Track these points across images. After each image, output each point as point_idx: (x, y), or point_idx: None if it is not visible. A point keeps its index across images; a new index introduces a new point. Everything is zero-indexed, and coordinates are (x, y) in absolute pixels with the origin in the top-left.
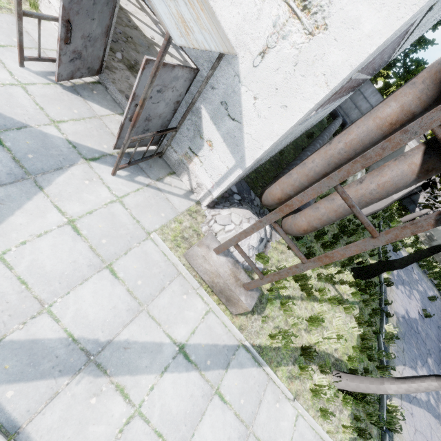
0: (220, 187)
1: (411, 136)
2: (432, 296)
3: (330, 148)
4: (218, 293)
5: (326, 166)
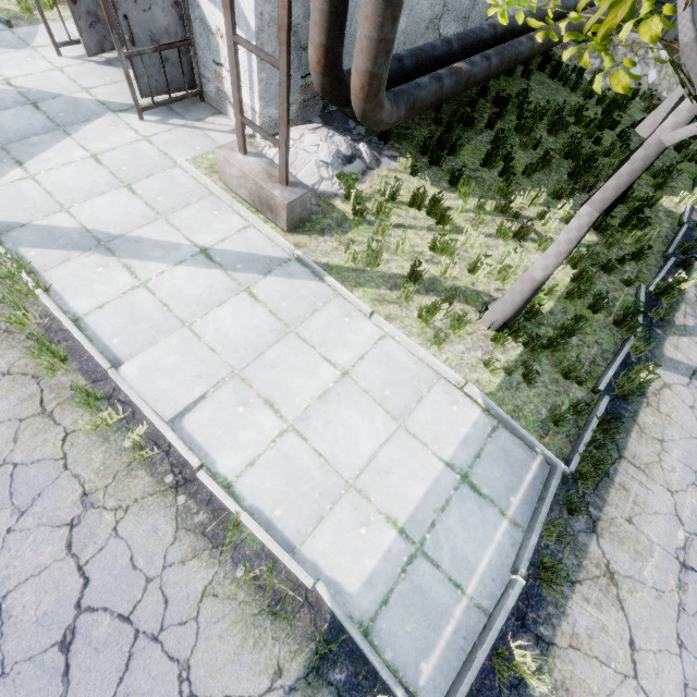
0: (254, 91)
1: None
2: None
3: None
4: (262, 210)
5: None
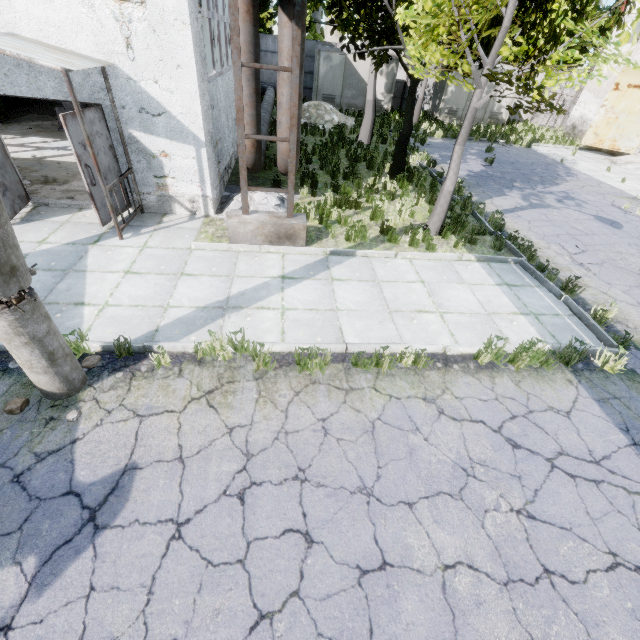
0: (206, 182)
1: None
2: (487, 148)
3: None
4: (279, 243)
5: (249, 83)
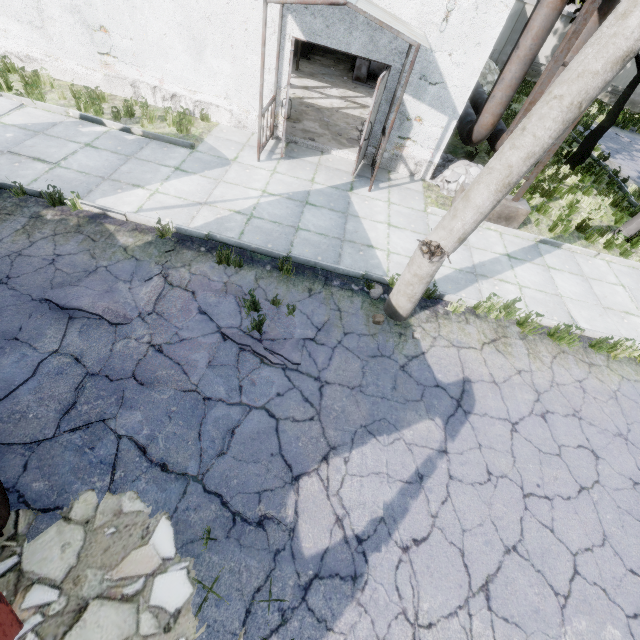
0: (439, 150)
1: (599, 2)
2: None
3: (520, 51)
4: (496, 222)
5: (524, 67)
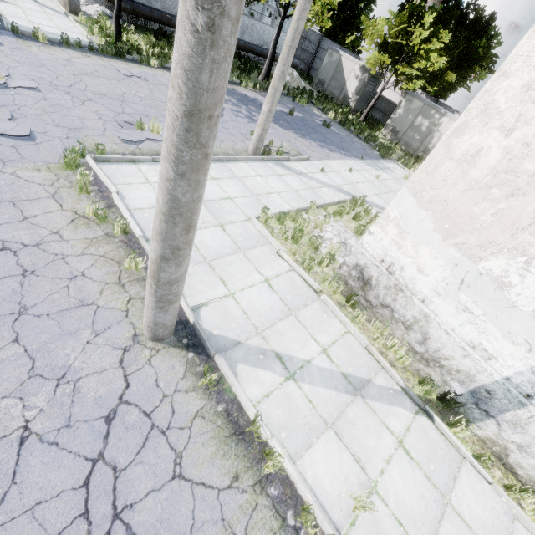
0: None
1: None
2: (324, 121)
3: None
4: (65, 7)
5: None
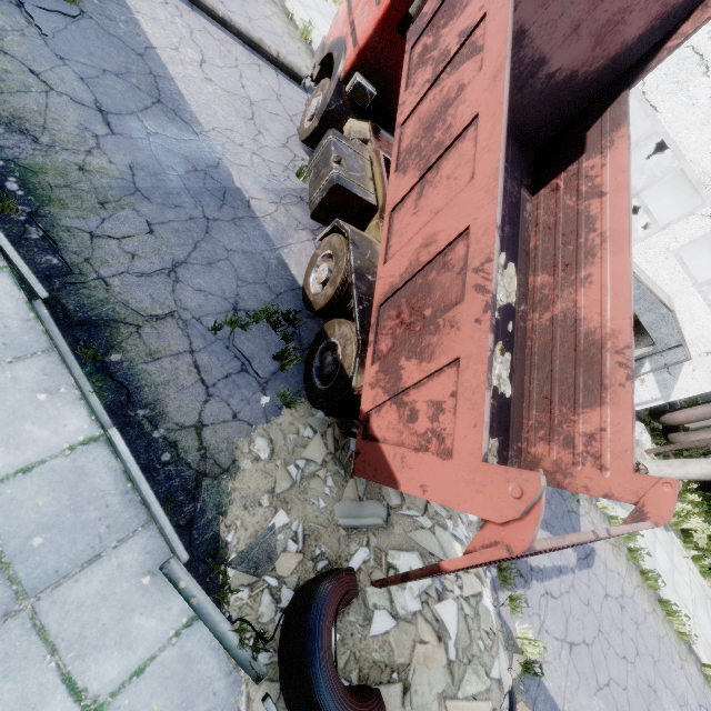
0: (637, 407)
1: None
2: None
3: None
4: None
5: None
